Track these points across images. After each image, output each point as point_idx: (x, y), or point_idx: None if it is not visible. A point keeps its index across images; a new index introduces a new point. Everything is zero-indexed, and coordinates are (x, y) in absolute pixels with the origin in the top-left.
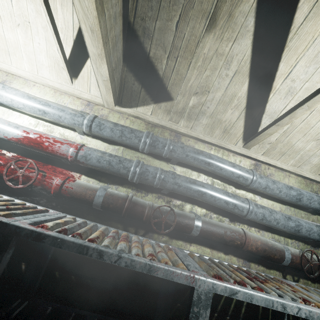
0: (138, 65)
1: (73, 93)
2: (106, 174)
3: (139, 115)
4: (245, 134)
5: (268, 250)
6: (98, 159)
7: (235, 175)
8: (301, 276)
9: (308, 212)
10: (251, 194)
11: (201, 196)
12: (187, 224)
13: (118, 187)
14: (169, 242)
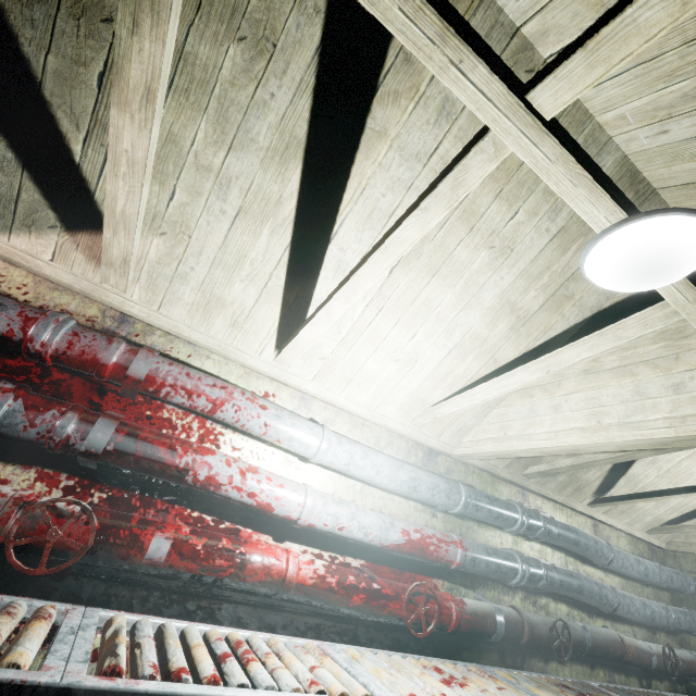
0: None
1: (419, 439)
2: (469, 573)
3: (491, 469)
4: (596, 492)
5: (641, 655)
6: (487, 562)
7: (598, 554)
8: (651, 676)
9: (642, 584)
10: (598, 570)
11: (579, 594)
12: (580, 641)
13: (484, 592)
14: (545, 667)
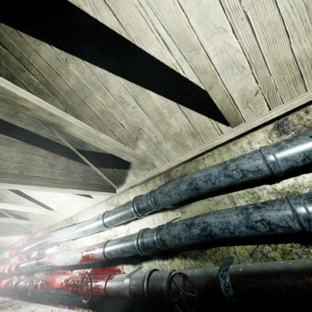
0: (97, 161)
1: (96, 203)
2: (135, 255)
3: (131, 185)
4: (214, 117)
5: None
6: (115, 250)
7: (236, 177)
8: None
9: None
10: (307, 174)
11: (211, 237)
12: (213, 291)
13: (147, 263)
14: None
